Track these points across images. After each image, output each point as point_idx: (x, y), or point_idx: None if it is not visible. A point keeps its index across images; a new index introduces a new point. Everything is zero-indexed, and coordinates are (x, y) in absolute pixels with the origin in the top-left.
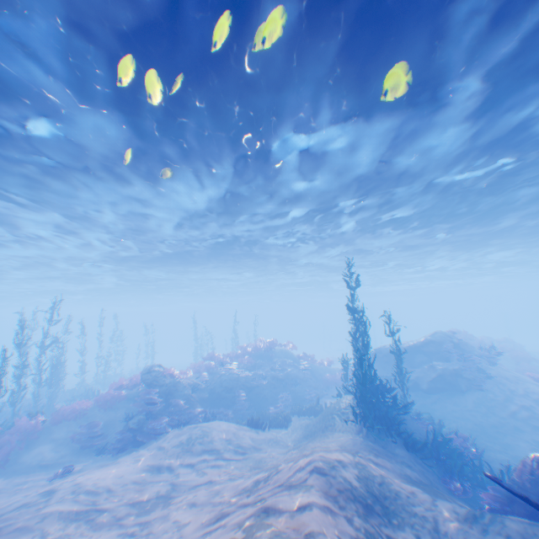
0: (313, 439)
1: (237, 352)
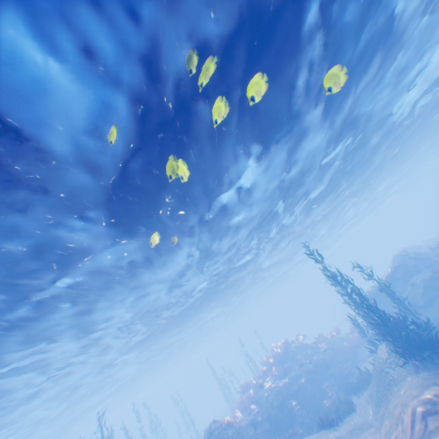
0: (388, 400)
1: (264, 369)
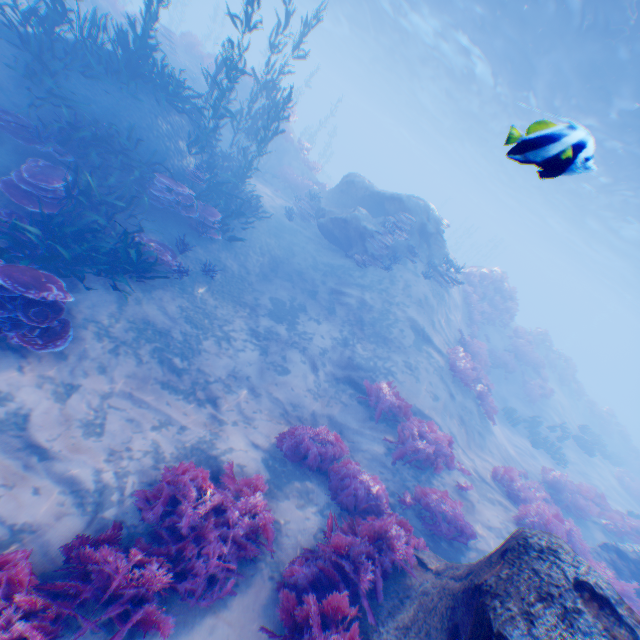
0: None
1: None
